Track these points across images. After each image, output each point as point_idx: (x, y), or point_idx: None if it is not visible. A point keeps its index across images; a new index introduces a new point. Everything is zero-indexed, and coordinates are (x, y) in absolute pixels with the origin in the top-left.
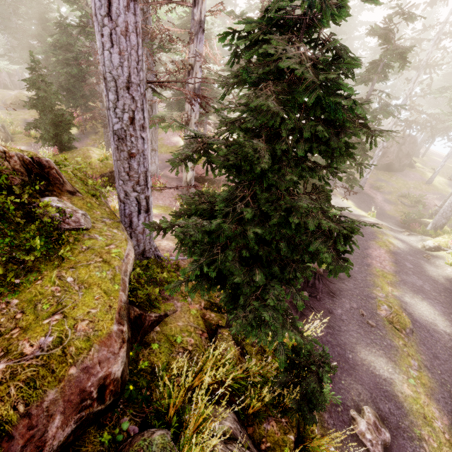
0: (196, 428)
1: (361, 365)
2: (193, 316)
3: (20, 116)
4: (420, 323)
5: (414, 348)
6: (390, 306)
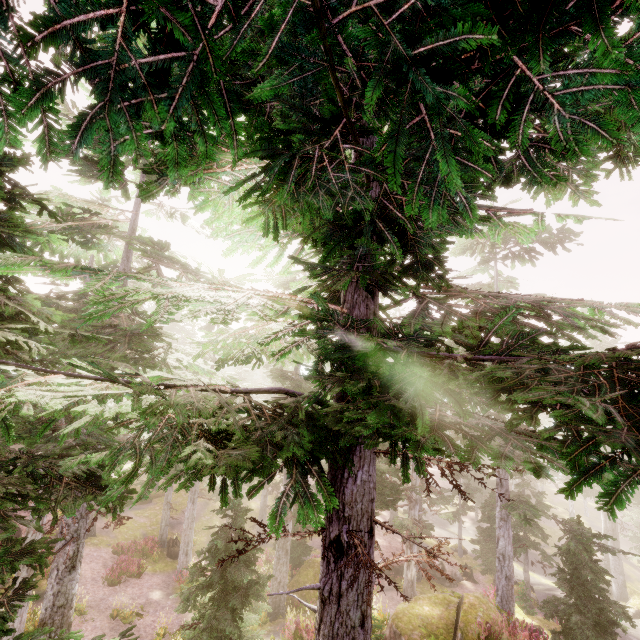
0: None
1: None
2: None
3: (158, 516)
4: None
5: None
6: None
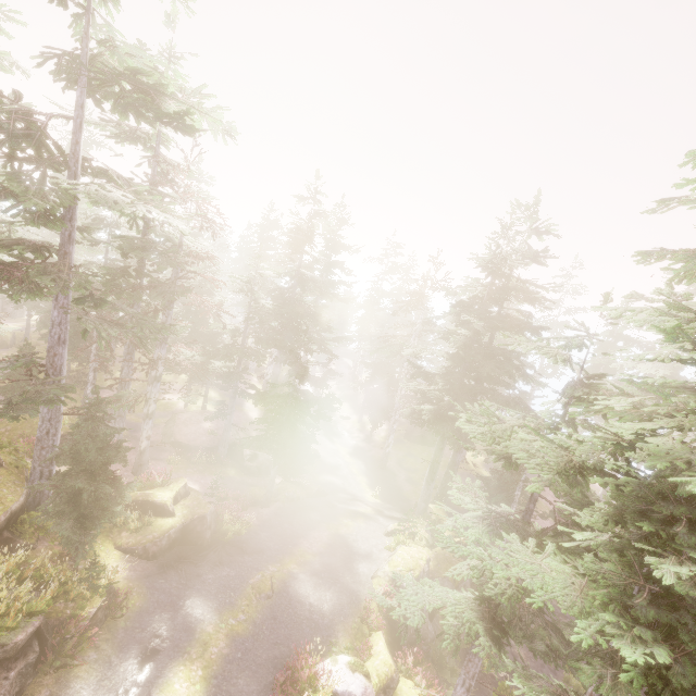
0: (8, 571)
1: (186, 610)
2: (54, 552)
3: None
4: (290, 593)
5: (257, 609)
6: (264, 575)
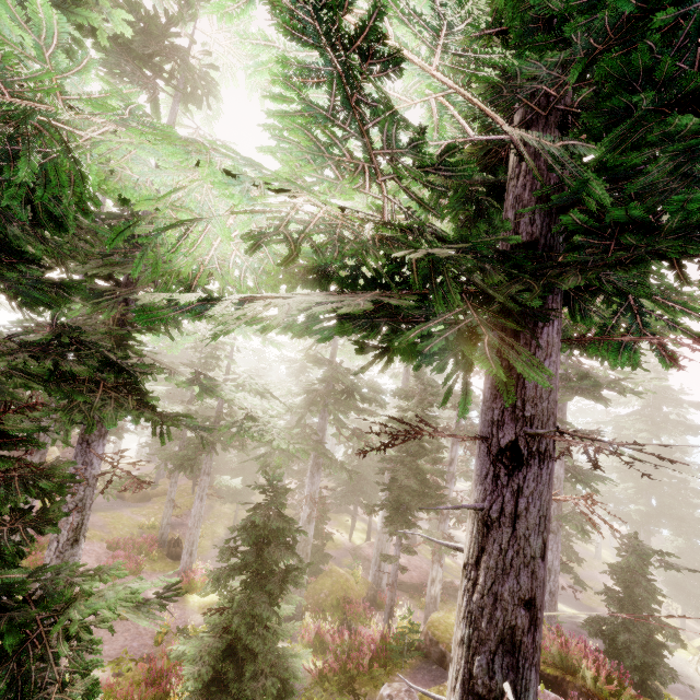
0: None
1: None
2: None
3: (158, 515)
4: None
5: None
6: None
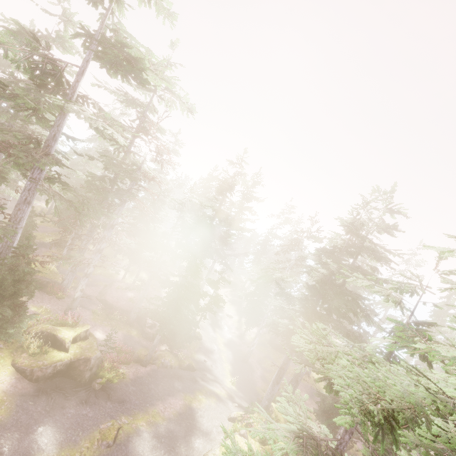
0: None
1: (35, 435)
2: None
3: None
4: (128, 448)
5: (94, 454)
6: (114, 424)
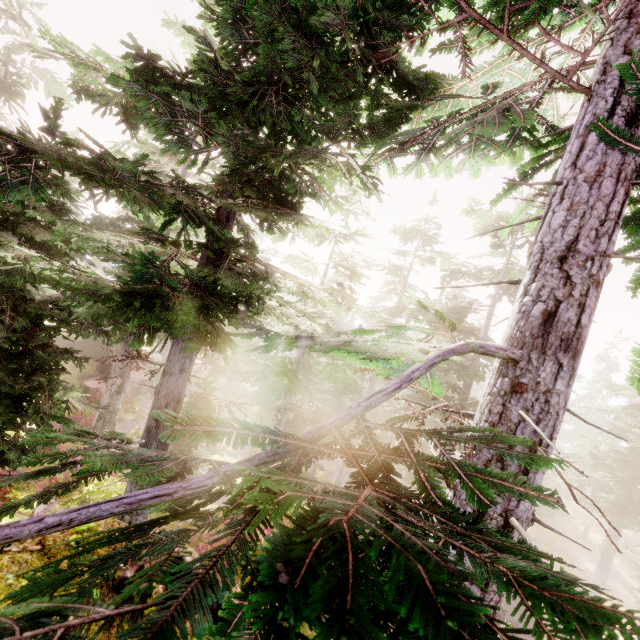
0: None
1: None
2: None
3: None
4: None
5: None
6: None
